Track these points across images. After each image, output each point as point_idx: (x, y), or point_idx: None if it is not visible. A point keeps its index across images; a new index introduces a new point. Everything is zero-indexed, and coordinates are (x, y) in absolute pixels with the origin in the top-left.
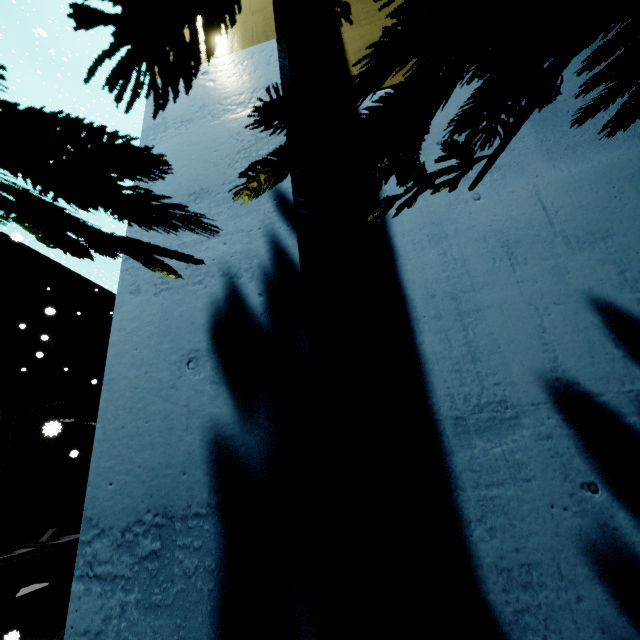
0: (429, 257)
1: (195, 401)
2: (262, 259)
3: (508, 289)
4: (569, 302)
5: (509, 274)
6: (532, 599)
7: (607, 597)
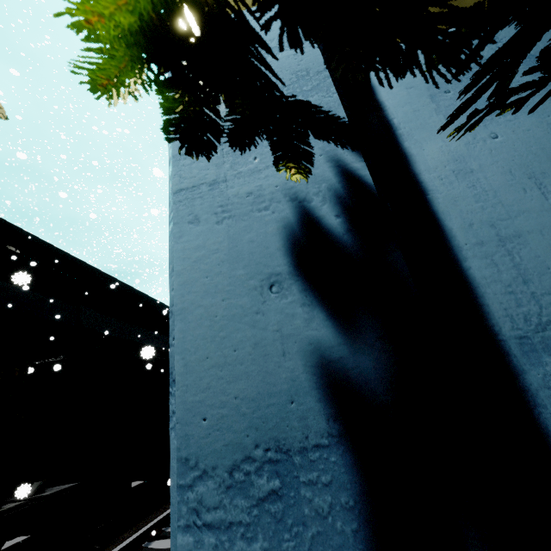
0: (459, 190)
1: (287, 325)
2: (331, 183)
3: (544, 215)
4: None
5: (542, 202)
6: None
7: None
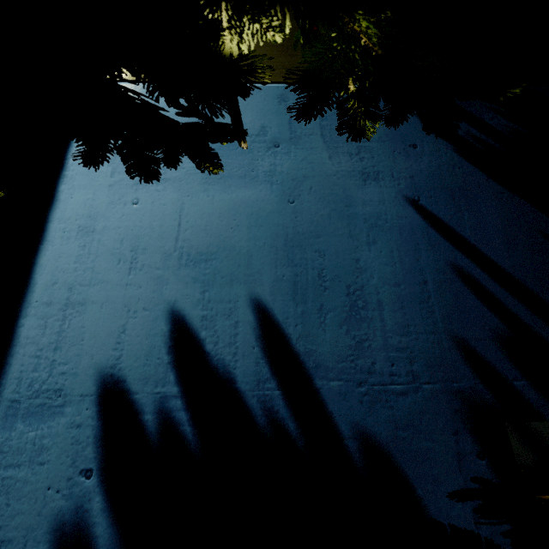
0: (70, 247)
1: None
2: None
3: (116, 289)
4: (155, 309)
5: (124, 276)
6: None
7: None
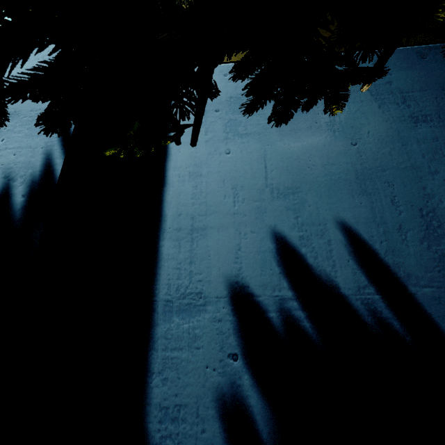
0: (186, 187)
1: None
2: (35, 170)
3: (227, 217)
4: (260, 232)
5: (231, 207)
6: (175, 429)
7: (220, 431)
